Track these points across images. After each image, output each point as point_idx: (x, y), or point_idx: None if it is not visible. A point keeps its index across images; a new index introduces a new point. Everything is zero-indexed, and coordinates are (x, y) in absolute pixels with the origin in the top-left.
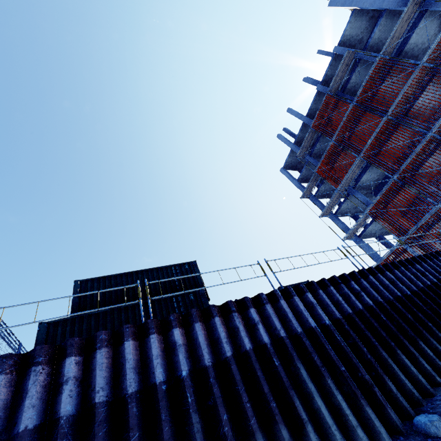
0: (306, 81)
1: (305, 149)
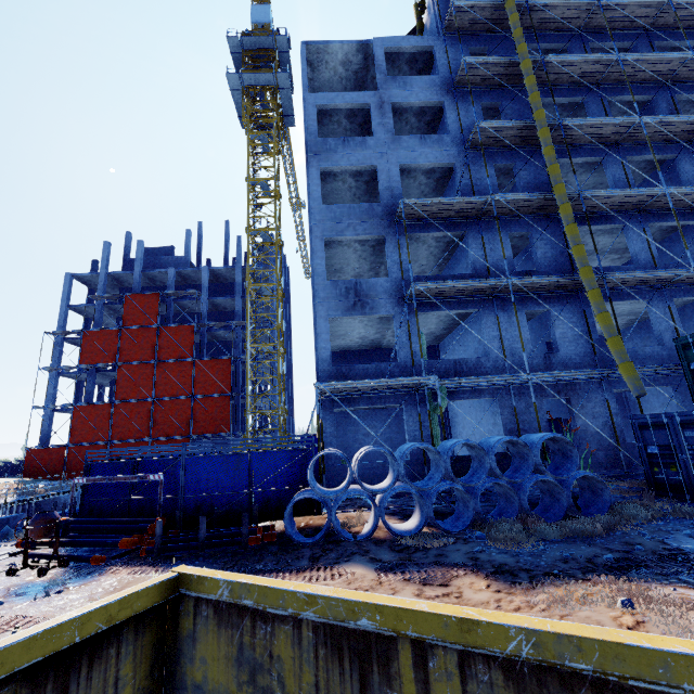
0: (187, 236)
1: (104, 298)
